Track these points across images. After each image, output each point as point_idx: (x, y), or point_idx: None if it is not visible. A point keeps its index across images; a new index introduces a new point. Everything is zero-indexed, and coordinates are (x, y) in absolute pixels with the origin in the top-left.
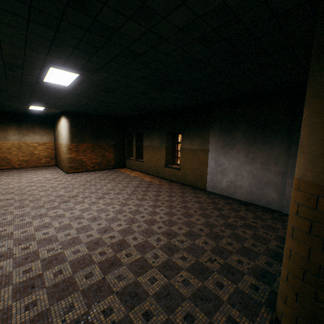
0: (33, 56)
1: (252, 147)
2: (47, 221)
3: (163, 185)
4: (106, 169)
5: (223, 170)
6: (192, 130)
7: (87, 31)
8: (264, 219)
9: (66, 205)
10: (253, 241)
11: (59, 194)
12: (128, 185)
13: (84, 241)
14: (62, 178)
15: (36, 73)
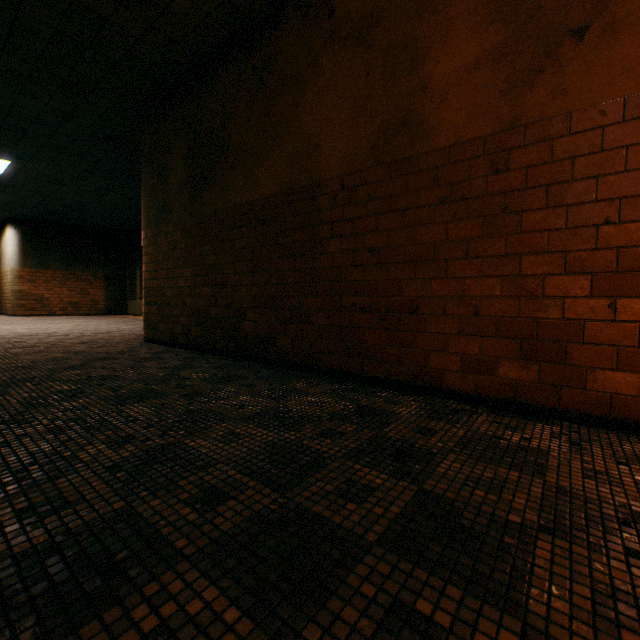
0: None
1: None
2: None
3: None
4: (90, 314)
5: None
6: None
7: (2, 128)
8: None
9: None
10: None
11: None
12: (109, 320)
13: (7, 332)
14: (1, 318)
15: None
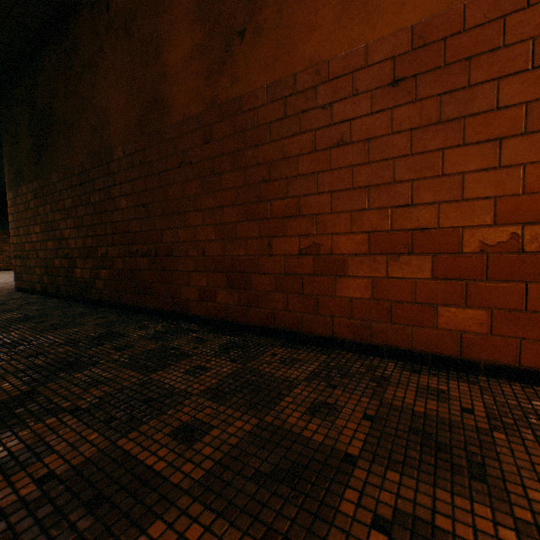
0: None
1: None
2: None
3: None
4: (7, 269)
5: None
6: None
7: None
8: None
9: None
10: None
11: None
12: None
13: None
14: None
15: None
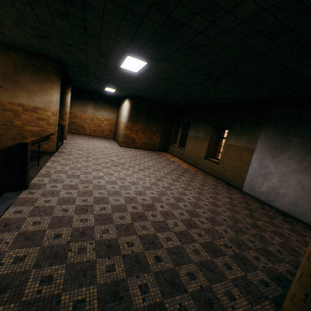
0: (118, 47)
1: (309, 155)
2: (101, 175)
3: (198, 175)
4: (151, 150)
5: (266, 173)
6: (241, 127)
7: (161, 26)
8: (302, 235)
9: (115, 168)
10: (280, 248)
11: (112, 159)
12: (166, 166)
13: (123, 195)
14: (116, 149)
15: (116, 60)
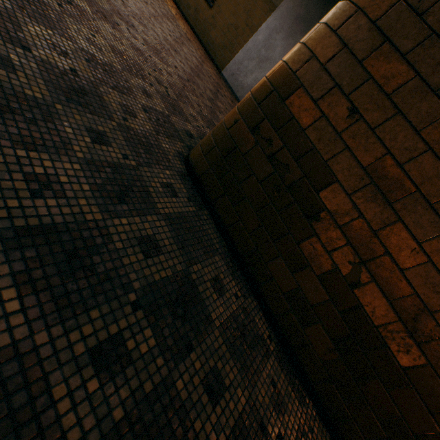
0: None
1: None
2: None
3: (168, 4)
4: None
5: (265, 58)
6: None
7: None
8: None
9: None
10: None
11: None
12: None
13: None
14: None
15: None
